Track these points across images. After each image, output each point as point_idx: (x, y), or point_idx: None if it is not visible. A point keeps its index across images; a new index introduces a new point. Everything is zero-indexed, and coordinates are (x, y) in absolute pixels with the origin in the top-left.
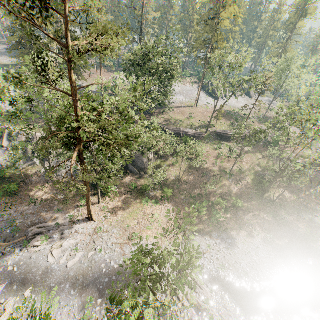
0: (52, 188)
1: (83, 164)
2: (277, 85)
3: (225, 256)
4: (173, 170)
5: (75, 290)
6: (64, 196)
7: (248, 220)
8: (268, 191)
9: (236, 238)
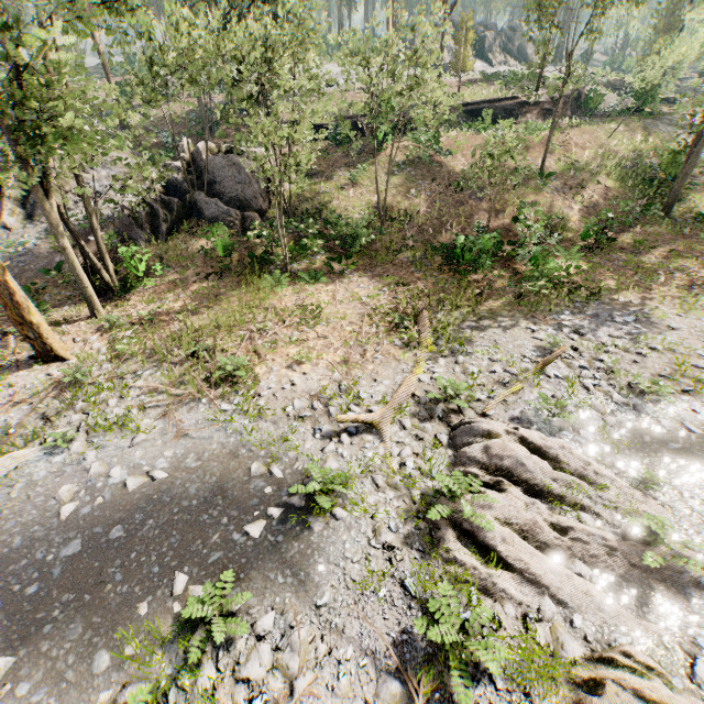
0: None
1: None
2: None
3: (638, 360)
4: (354, 196)
5: None
6: None
7: (659, 263)
8: (679, 198)
9: (648, 308)
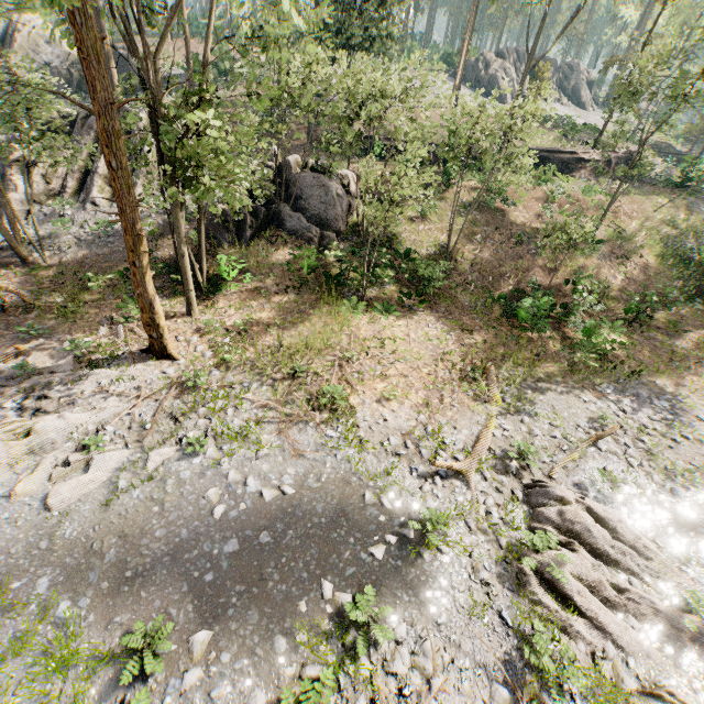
0: (23, 280)
1: None
2: (679, 27)
3: (672, 446)
4: (423, 231)
5: (78, 601)
6: (63, 298)
7: (689, 350)
8: None
9: (680, 395)
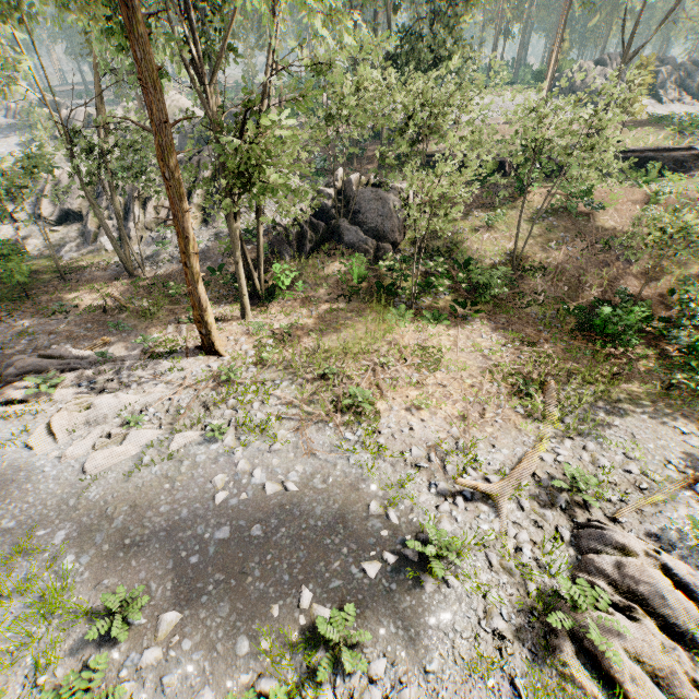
0: (125, 289)
1: (133, 20)
2: None
3: None
4: (488, 240)
5: (81, 557)
6: (149, 303)
7: None
8: None
9: None
